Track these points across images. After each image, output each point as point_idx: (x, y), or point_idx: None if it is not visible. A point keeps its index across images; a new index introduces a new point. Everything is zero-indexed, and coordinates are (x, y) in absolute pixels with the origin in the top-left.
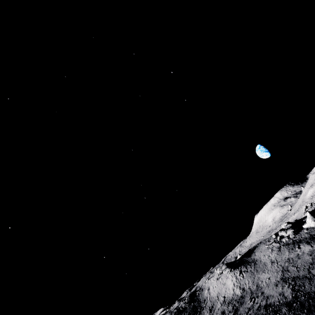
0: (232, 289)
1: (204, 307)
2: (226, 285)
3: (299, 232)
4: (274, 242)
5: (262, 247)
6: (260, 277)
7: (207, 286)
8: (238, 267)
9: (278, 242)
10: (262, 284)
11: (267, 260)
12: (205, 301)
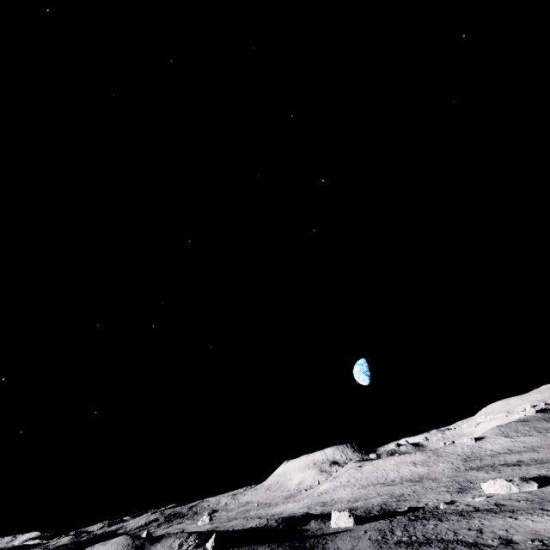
0: None
1: None
2: None
3: (199, 547)
4: (179, 544)
5: (170, 541)
6: None
7: None
8: None
9: (180, 546)
10: None
11: None
12: None
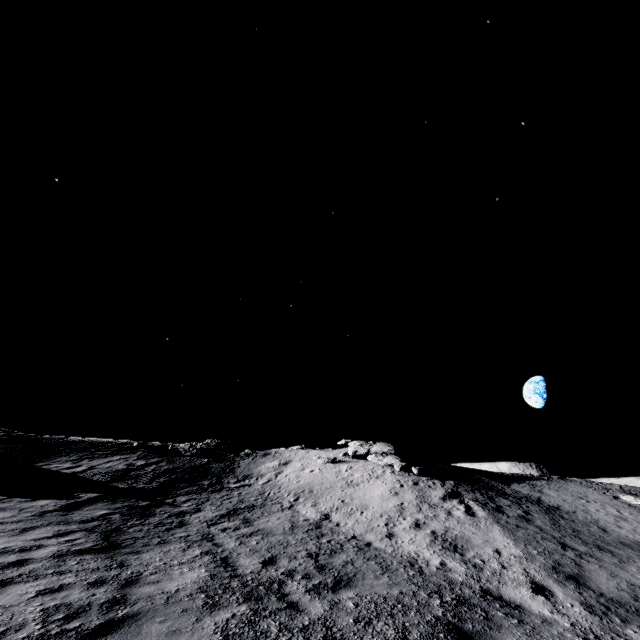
0: (384, 518)
1: (224, 489)
2: (357, 490)
3: None
4: None
5: (585, 491)
6: None
7: (287, 456)
8: (442, 479)
9: None
10: None
11: None
12: (246, 481)
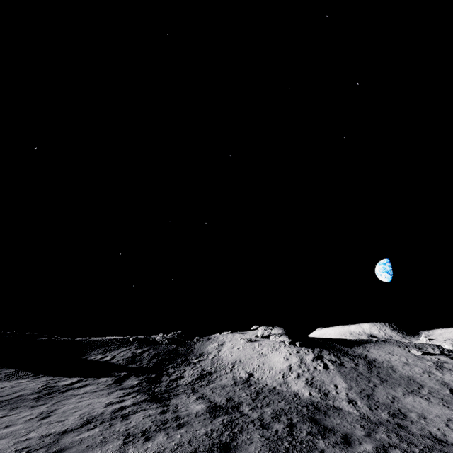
0: (281, 373)
1: (191, 363)
2: (265, 358)
3: None
4: (445, 356)
5: (394, 348)
6: (404, 401)
7: (222, 339)
8: (313, 348)
9: None
10: (426, 424)
11: (423, 376)
12: (202, 357)
